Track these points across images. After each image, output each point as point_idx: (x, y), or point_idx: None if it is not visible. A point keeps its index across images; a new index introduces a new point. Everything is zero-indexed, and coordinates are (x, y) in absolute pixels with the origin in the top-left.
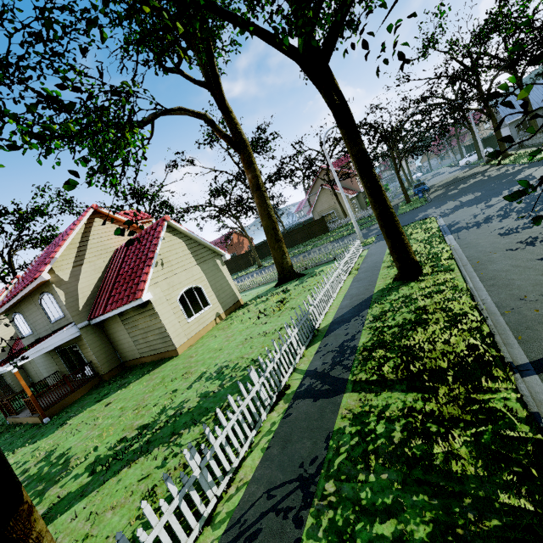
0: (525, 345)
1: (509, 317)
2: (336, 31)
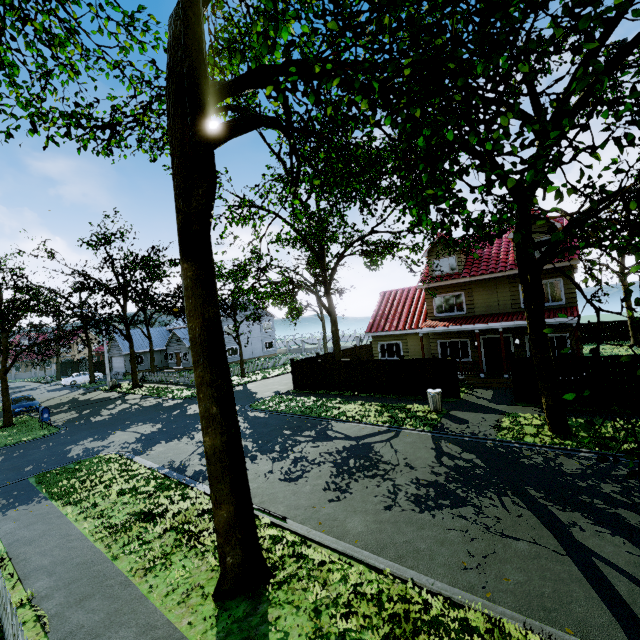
0: (594, 639)
1: (505, 602)
2: (223, 139)
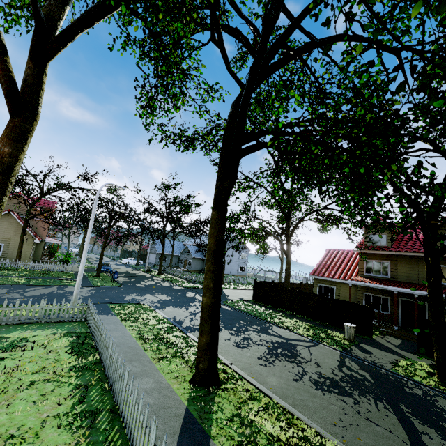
0: None
1: None
2: (244, 155)
